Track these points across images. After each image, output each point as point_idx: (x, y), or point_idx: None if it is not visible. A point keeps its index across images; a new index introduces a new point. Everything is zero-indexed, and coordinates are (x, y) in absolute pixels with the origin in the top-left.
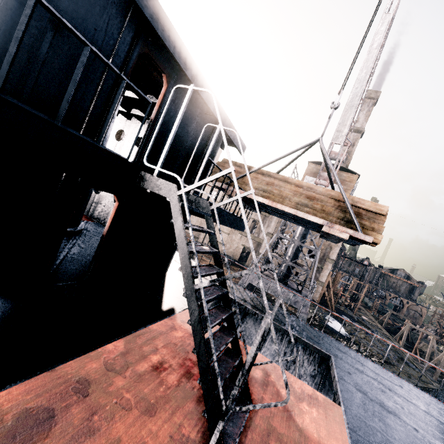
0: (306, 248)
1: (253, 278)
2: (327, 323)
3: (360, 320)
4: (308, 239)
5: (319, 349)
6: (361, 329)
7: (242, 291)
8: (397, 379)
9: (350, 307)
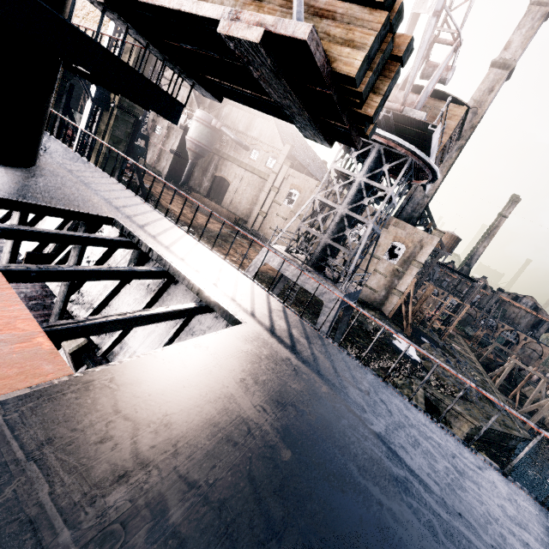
0: (386, 245)
1: (272, 257)
2: (392, 341)
3: (446, 348)
4: (391, 233)
5: (227, 311)
6: (442, 357)
7: (174, 233)
8: (374, 383)
9: (440, 332)
